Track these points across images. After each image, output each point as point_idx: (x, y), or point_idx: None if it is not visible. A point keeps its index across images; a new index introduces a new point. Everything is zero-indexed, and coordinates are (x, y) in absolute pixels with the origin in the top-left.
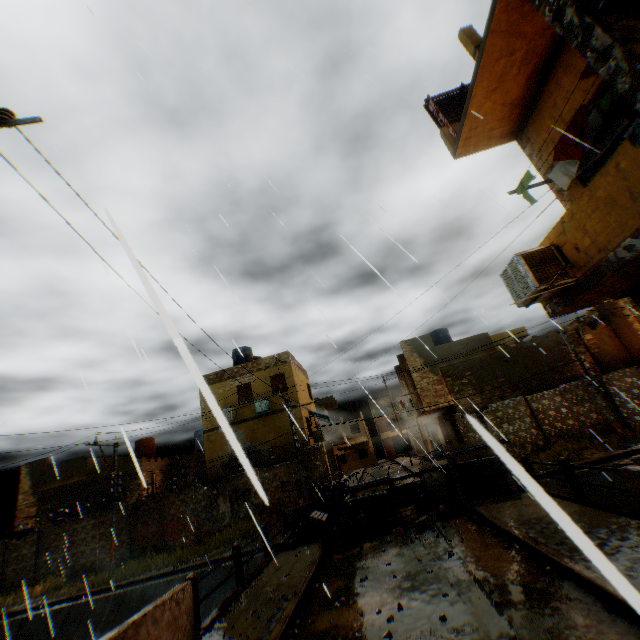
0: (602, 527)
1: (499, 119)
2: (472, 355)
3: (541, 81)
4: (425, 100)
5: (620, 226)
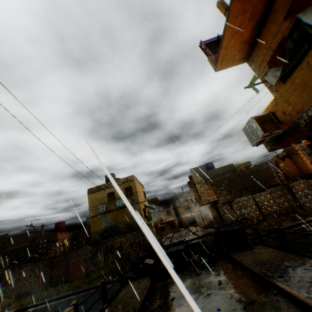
0: (302, 266)
1: (238, 50)
2: (225, 175)
3: (259, 29)
4: (199, 43)
5: (310, 98)
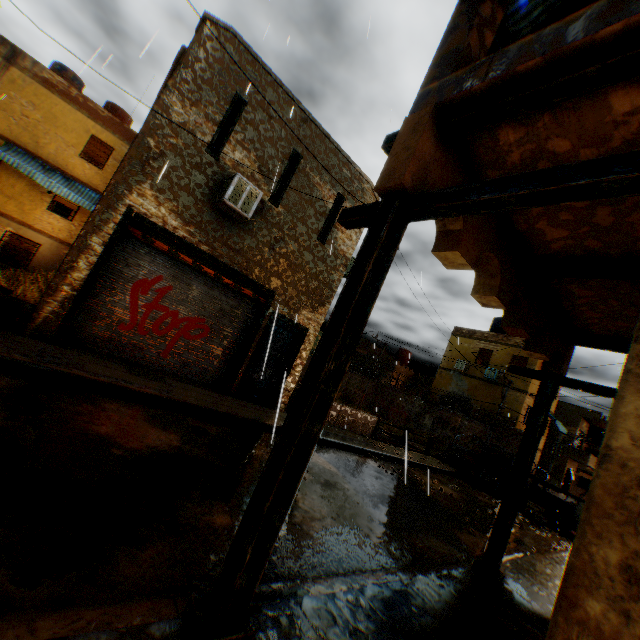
0: None
1: None
2: None
3: None
4: None
5: None
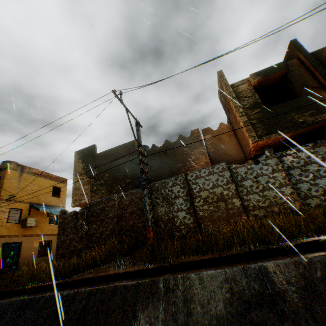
0: None
1: None
2: (117, 160)
3: None
4: None
5: None
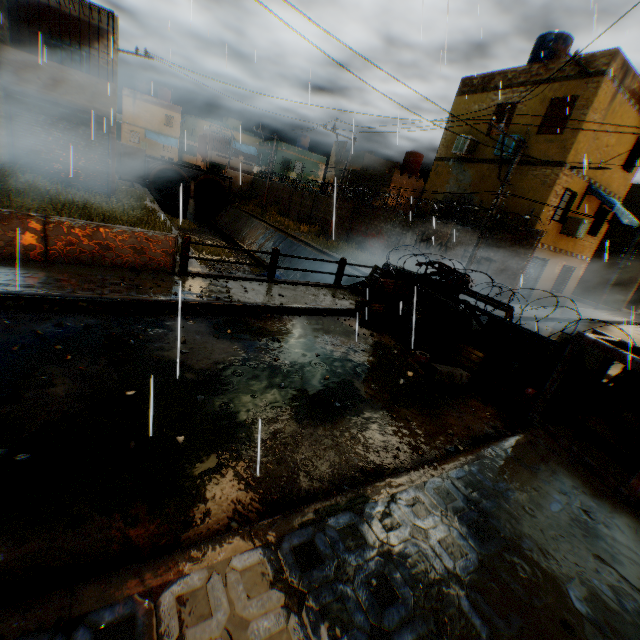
0: None
1: None
2: None
3: None
4: None
5: None
